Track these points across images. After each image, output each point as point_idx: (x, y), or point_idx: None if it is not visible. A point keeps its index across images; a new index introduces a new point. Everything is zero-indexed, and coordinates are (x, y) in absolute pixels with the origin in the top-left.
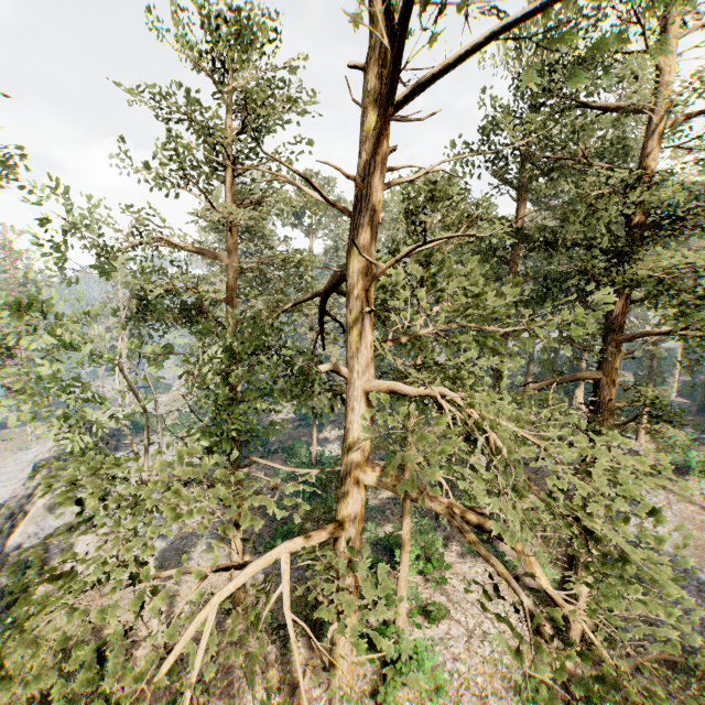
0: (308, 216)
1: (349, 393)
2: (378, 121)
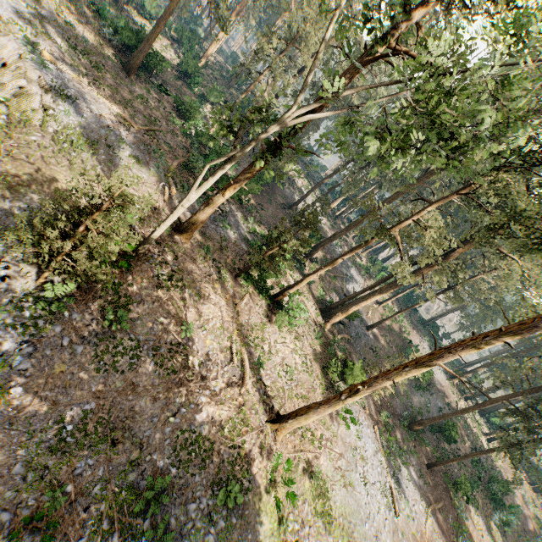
0: None
1: None
2: None
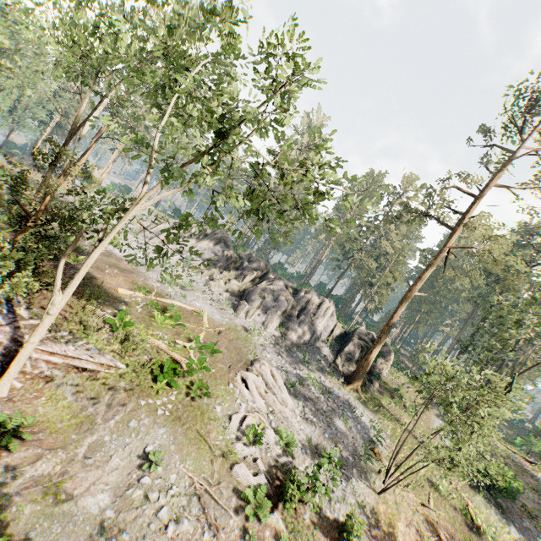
0: None
1: None
2: None
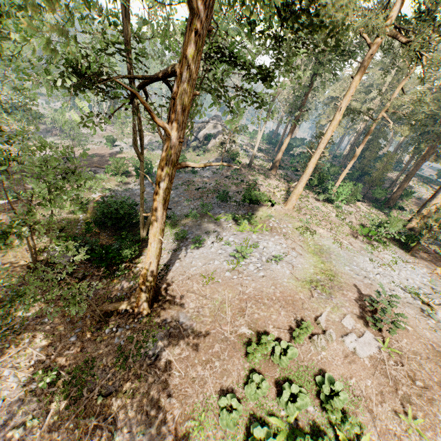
0: None
1: (397, 1)
2: None
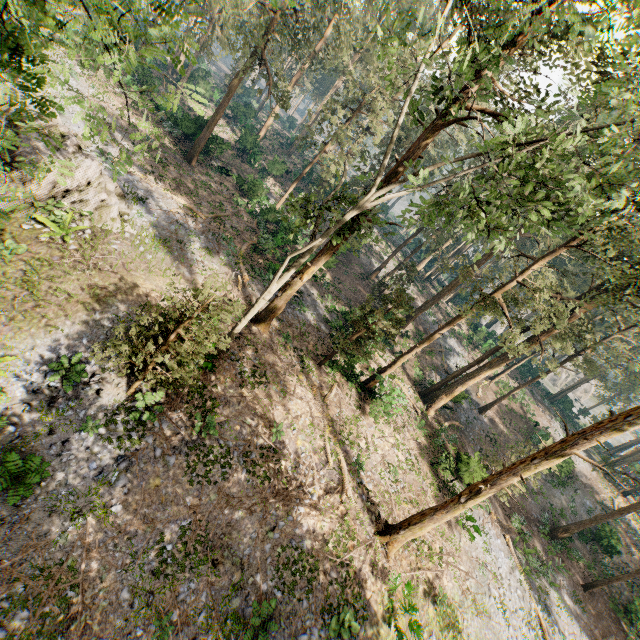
0: (636, 25)
1: None
2: None
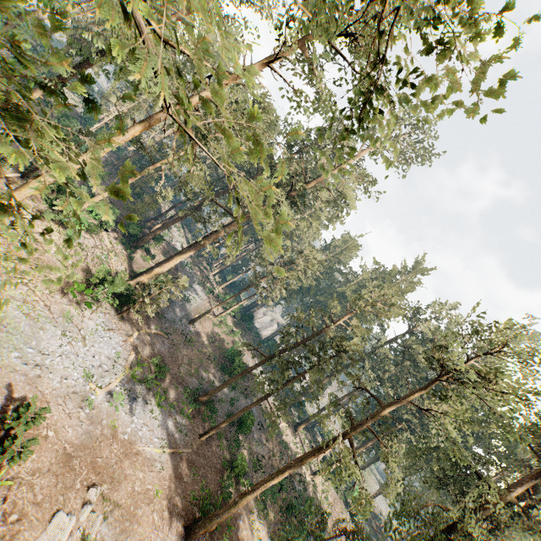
0: None
1: (202, 92)
2: (265, 63)
